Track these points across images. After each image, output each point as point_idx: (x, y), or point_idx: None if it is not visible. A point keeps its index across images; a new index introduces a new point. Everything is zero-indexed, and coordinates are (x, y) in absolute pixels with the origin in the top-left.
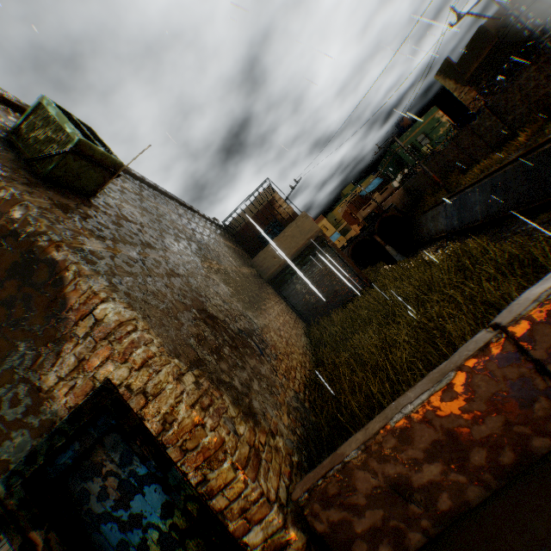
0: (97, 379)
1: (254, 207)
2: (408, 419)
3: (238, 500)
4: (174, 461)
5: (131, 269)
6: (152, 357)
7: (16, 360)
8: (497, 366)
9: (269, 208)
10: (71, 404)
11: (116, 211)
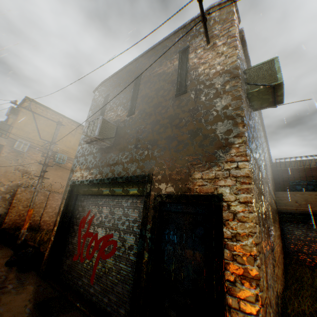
0: (217, 190)
1: (302, 164)
2: None
3: (244, 314)
4: (224, 257)
5: (253, 154)
6: (252, 203)
7: (190, 158)
8: None
9: (315, 171)
10: (197, 190)
11: (253, 123)
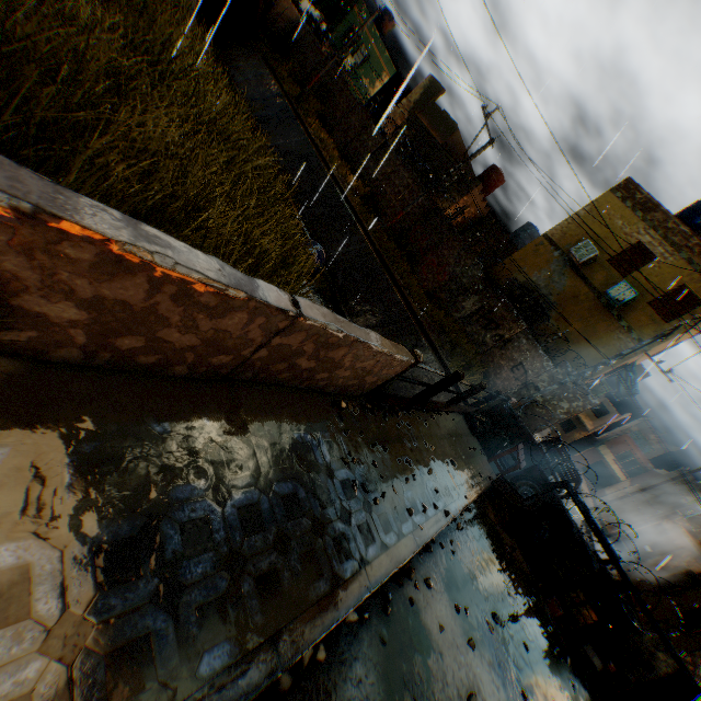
0: None
1: None
2: (147, 268)
3: None
4: None
5: None
6: None
7: None
8: (261, 325)
9: None
10: None
11: None
